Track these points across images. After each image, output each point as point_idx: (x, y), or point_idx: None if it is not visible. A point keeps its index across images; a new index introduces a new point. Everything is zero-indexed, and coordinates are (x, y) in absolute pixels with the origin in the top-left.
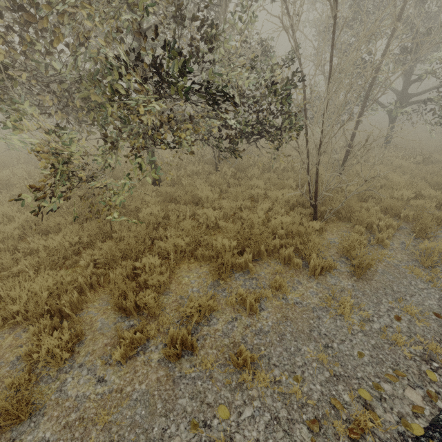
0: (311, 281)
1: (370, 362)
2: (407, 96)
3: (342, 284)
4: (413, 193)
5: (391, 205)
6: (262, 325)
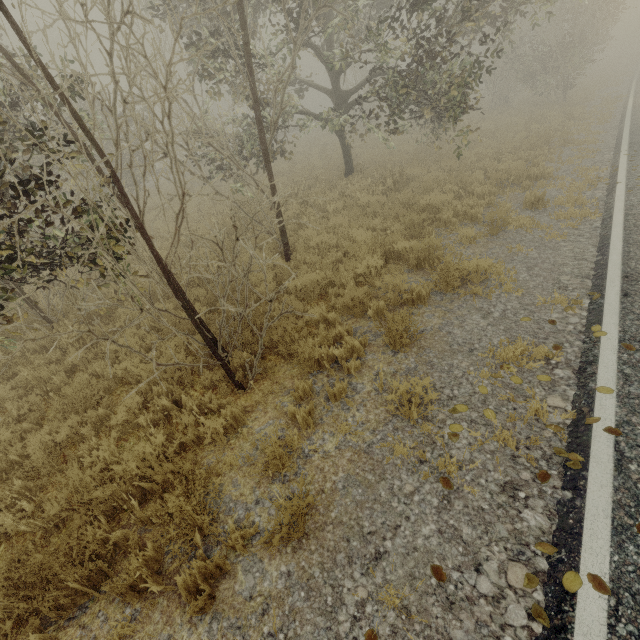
0: (200, 619)
1: None
2: (343, 95)
3: (266, 586)
4: (386, 251)
5: (350, 301)
6: None
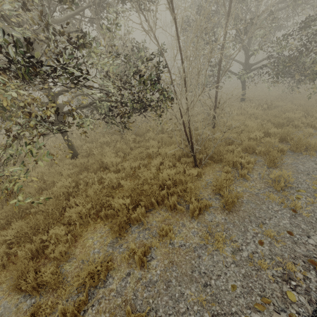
0: (193, 221)
1: (242, 293)
2: (249, 65)
3: (217, 220)
4: (263, 132)
5: (248, 145)
6: (152, 275)
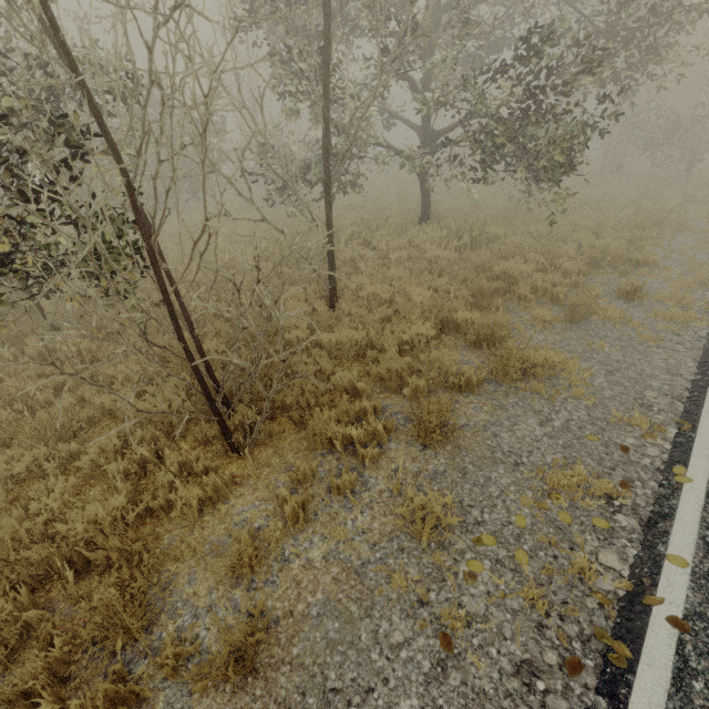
0: None
1: None
2: (433, 134)
3: None
4: (443, 319)
5: (385, 372)
6: None
